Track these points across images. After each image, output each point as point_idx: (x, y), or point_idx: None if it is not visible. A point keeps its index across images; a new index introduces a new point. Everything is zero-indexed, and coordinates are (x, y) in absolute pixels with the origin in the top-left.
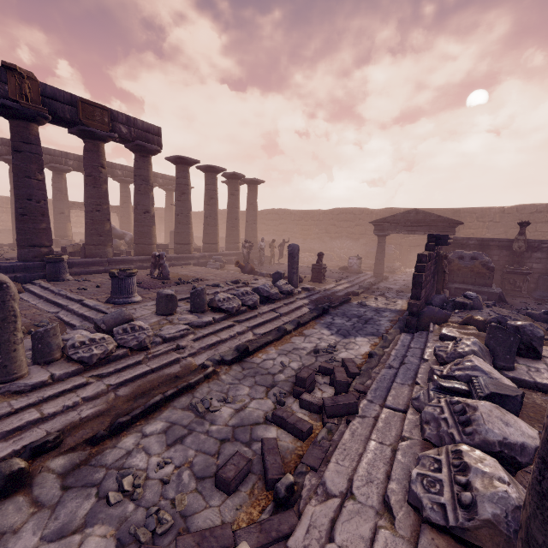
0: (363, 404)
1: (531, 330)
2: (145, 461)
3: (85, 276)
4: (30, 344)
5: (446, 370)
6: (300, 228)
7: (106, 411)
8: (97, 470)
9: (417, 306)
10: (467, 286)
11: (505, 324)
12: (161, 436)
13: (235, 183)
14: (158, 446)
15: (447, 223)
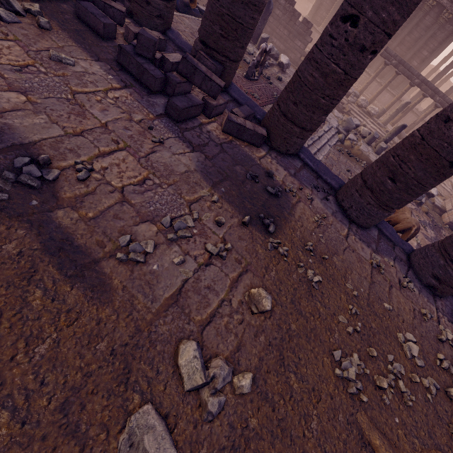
0: (344, 106)
1: None
2: None
3: None
4: (364, 147)
5: (351, 91)
6: None
7: None
8: None
9: None
10: None
11: None
12: None
13: None
14: None
15: None
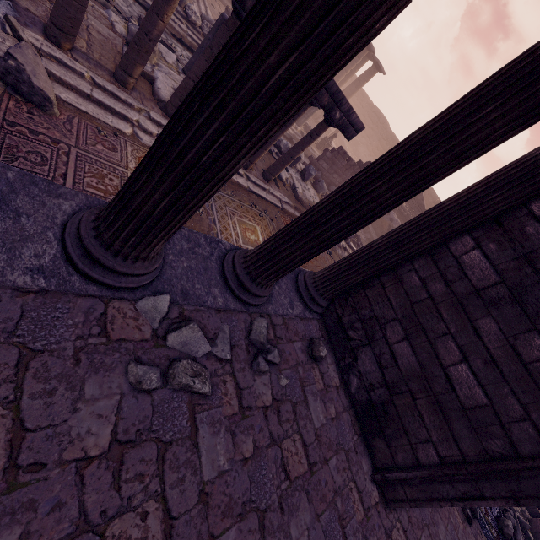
0: None
1: (311, 168)
2: (180, 51)
3: (221, 4)
4: None
5: None
6: (377, 144)
7: (181, 36)
8: (169, 38)
9: (311, 159)
10: (371, 227)
11: (320, 183)
12: (187, 55)
13: (363, 50)
14: (185, 55)
15: (418, 205)
